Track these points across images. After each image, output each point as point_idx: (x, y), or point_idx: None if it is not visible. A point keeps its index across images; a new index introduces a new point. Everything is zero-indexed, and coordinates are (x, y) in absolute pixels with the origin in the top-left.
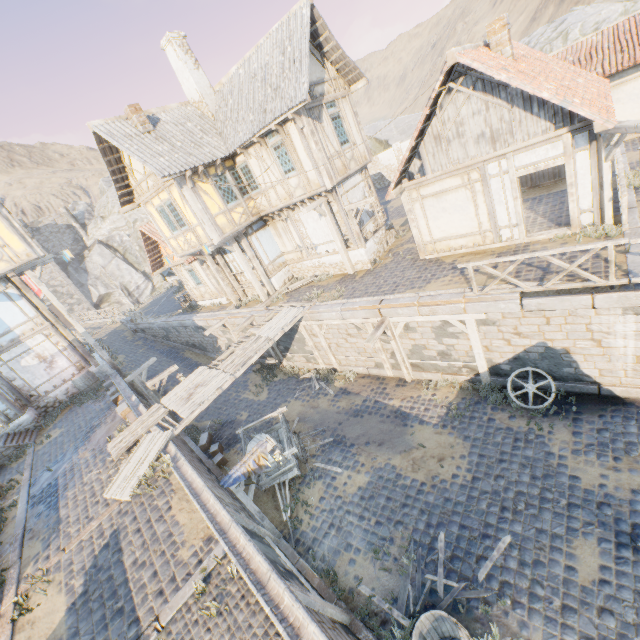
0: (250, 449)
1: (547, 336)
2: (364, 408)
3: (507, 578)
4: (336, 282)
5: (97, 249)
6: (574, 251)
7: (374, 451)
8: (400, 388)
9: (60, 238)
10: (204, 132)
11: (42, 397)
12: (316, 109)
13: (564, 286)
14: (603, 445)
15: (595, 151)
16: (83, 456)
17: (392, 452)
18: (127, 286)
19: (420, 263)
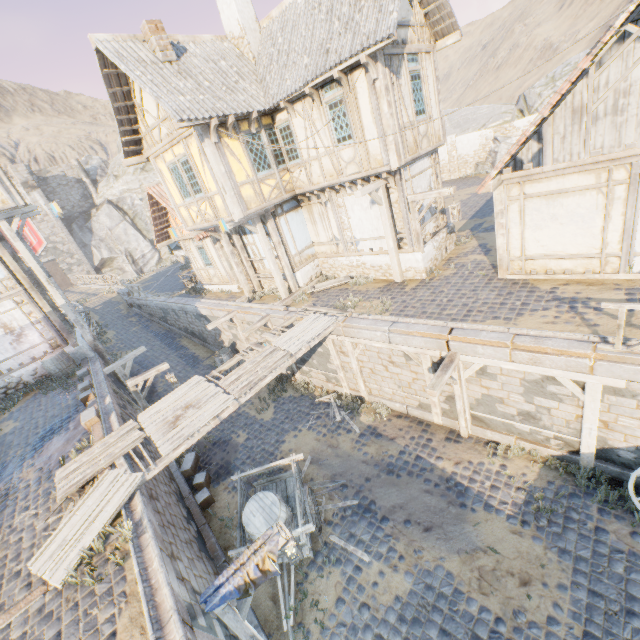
0: (248, 512)
1: None
2: (401, 464)
3: None
4: (378, 289)
5: (105, 209)
6: None
7: (418, 538)
8: (452, 444)
9: (68, 192)
10: (240, 76)
11: (3, 375)
12: (395, 58)
13: None
14: None
15: None
16: (26, 476)
17: (446, 548)
18: (132, 253)
19: (499, 283)
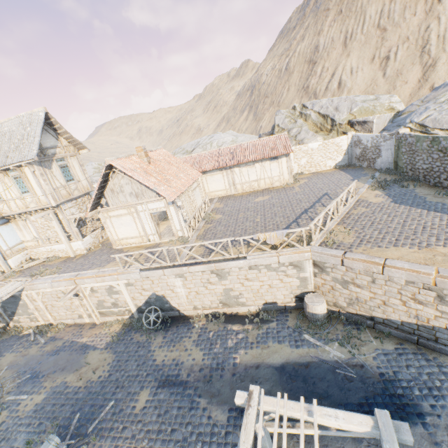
0: None
1: (155, 289)
2: (62, 347)
3: (103, 425)
4: (60, 262)
5: None
6: (172, 248)
7: (57, 375)
8: (91, 329)
9: None
10: None
11: None
12: (47, 161)
13: (155, 266)
14: (172, 340)
15: (175, 207)
16: None
17: (69, 373)
18: None
19: (113, 251)
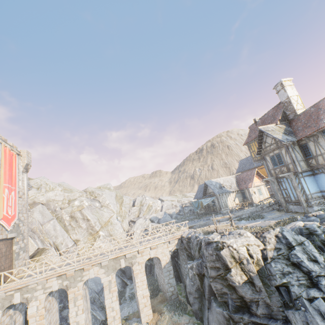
0: None
1: None
2: None
3: None
4: None
5: (40, 207)
6: None
7: None
8: None
9: None
10: None
11: None
12: None
13: None
14: None
15: None
16: None
17: None
18: (58, 246)
19: None
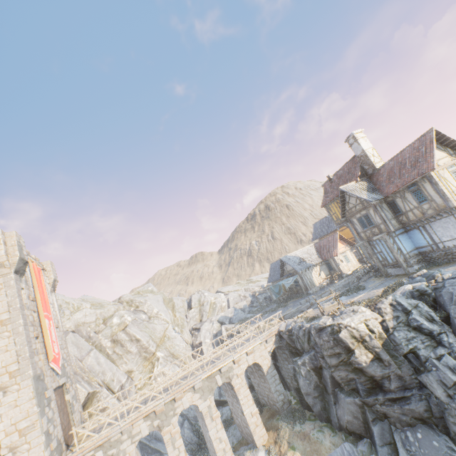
0: None
1: None
2: None
3: None
4: None
5: (71, 337)
6: None
7: None
8: None
9: None
10: None
11: None
12: None
13: None
14: None
15: None
16: None
17: None
18: (109, 385)
19: None
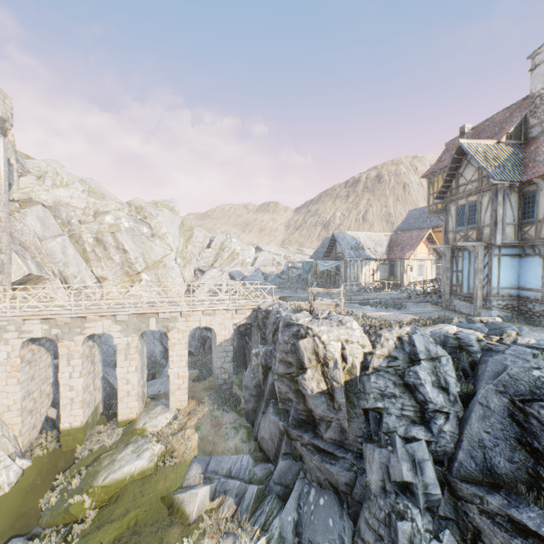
0: None
1: None
2: None
3: None
4: None
5: (39, 210)
6: None
7: None
8: None
9: None
10: None
11: None
12: None
13: None
14: None
15: None
16: None
17: None
18: (68, 279)
19: None
